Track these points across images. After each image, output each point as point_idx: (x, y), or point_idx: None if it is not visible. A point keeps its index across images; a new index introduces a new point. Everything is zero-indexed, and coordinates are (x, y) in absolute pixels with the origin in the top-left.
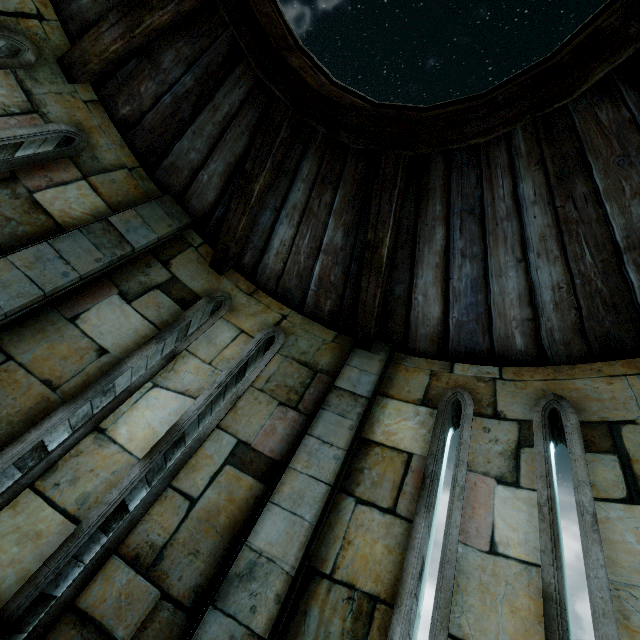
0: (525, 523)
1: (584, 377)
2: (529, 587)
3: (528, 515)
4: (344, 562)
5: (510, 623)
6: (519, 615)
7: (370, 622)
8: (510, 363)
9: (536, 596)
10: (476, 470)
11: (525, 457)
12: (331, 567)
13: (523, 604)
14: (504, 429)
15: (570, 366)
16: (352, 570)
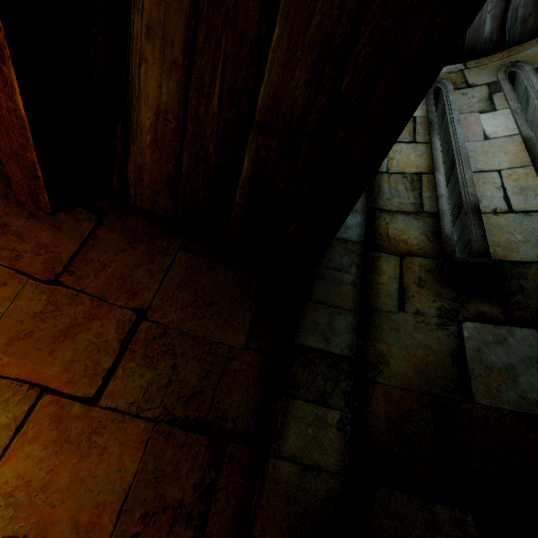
0: (504, 122)
1: (532, 47)
2: (514, 143)
3: (505, 119)
4: (393, 166)
5: (506, 158)
6: (510, 153)
7: (421, 181)
8: (473, 56)
9: (519, 144)
10: (464, 113)
11: (496, 97)
12: (386, 169)
13: (512, 149)
14: (477, 90)
15: (520, 45)
16: (399, 168)
